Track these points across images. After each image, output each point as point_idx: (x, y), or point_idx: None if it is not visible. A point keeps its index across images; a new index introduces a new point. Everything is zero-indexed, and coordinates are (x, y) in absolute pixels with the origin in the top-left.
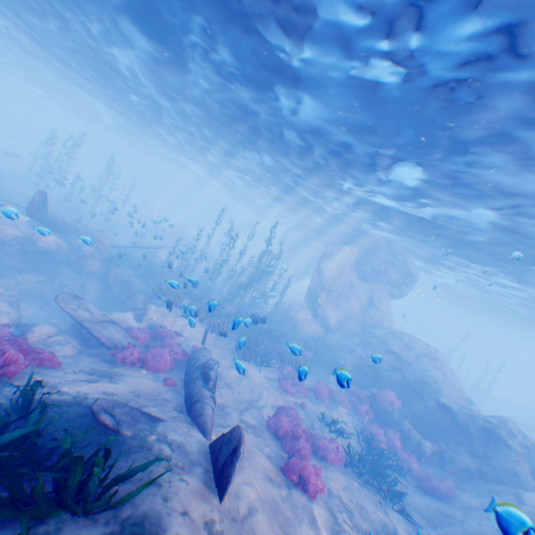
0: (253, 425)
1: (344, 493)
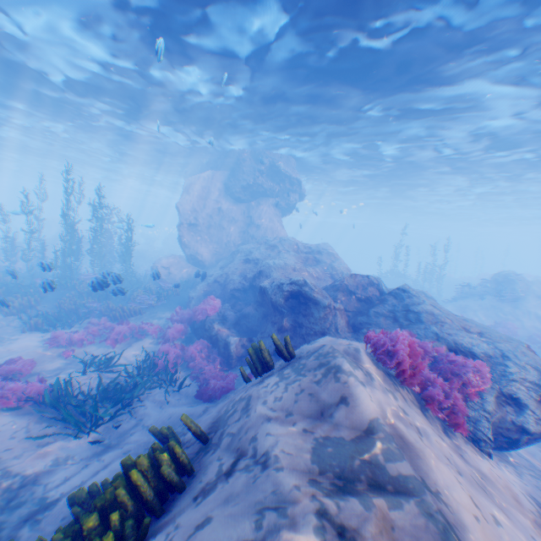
0: None
1: None
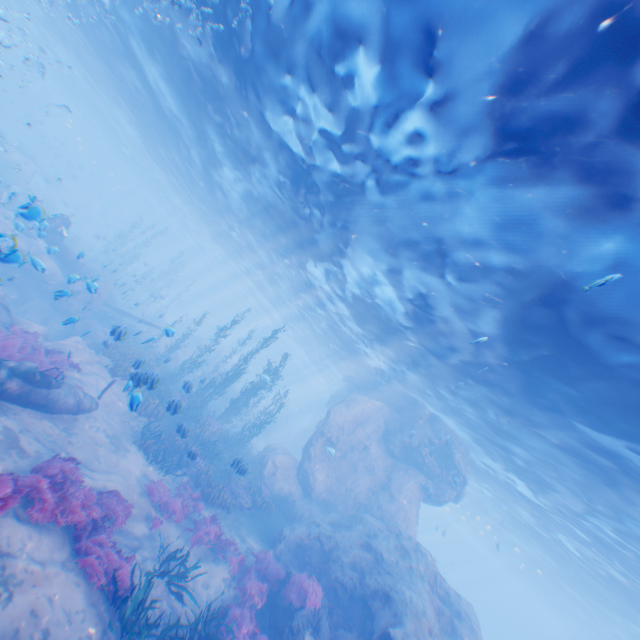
0: (19, 444)
1: (40, 600)
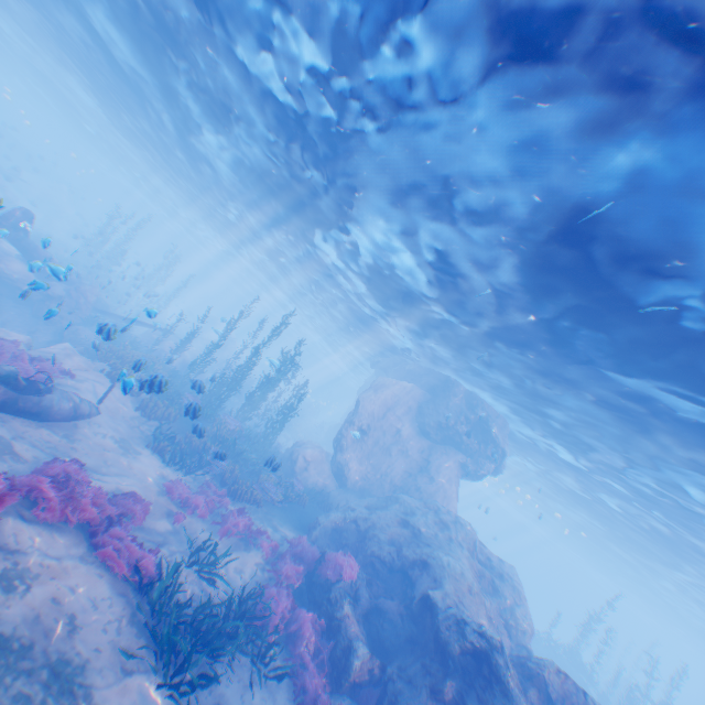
0: (13, 450)
1: (61, 590)
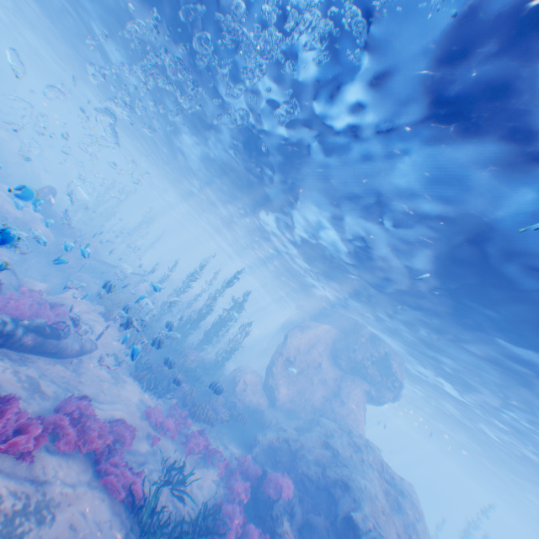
0: (41, 389)
1: (75, 516)
